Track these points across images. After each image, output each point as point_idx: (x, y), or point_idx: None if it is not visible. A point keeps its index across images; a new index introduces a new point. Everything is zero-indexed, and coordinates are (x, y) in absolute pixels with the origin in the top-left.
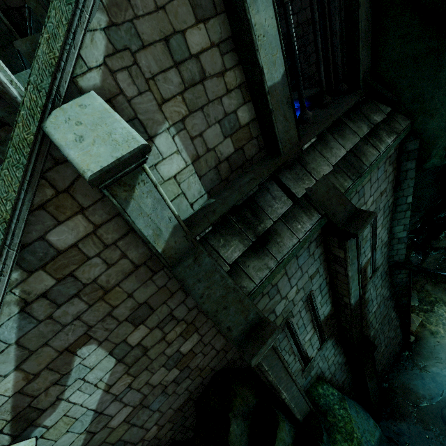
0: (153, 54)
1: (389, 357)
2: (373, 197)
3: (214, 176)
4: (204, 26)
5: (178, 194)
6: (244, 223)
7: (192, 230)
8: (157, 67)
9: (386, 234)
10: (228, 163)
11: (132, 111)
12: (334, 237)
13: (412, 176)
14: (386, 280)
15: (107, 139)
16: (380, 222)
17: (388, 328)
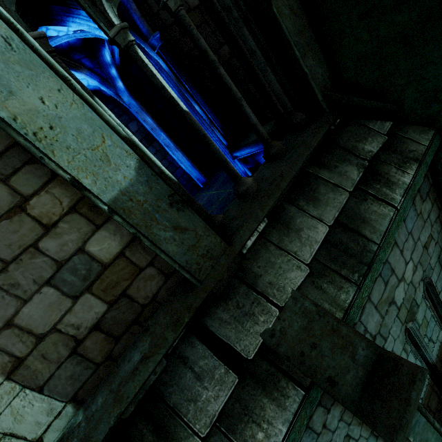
0: None
1: None
2: (412, 261)
3: (75, 368)
4: None
5: None
6: None
7: None
8: None
9: None
10: (101, 332)
11: None
12: None
13: None
14: None
15: None
16: (440, 283)
17: None
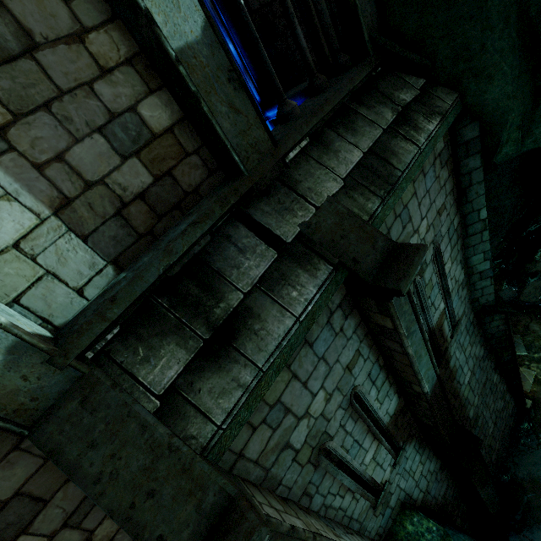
0: None
1: (503, 437)
2: (426, 220)
3: (119, 231)
4: None
5: (38, 277)
6: (187, 307)
7: (65, 344)
8: None
9: (460, 270)
10: (145, 203)
11: None
12: (368, 298)
13: (479, 179)
14: (475, 333)
15: None
16: (447, 255)
17: (493, 398)
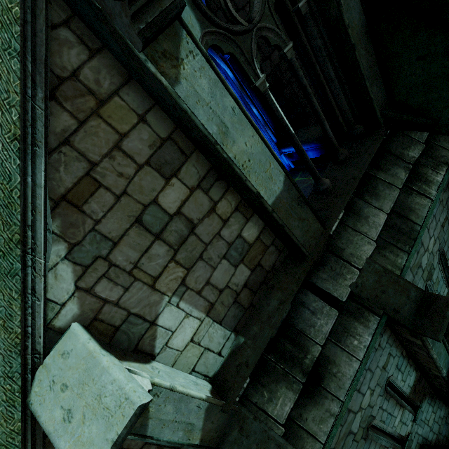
0: (128, 243)
1: None
2: (433, 237)
3: (235, 311)
4: (177, 179)
5: (201, 353)
6: (286, 360)
7: (228, 398)
8: (137, 253)
9: None
10: (247, 288)
11: (123, 311)
12: (402, 327)
13: None
14: None
15: (98, 408)
16: (448, 252)
17: None
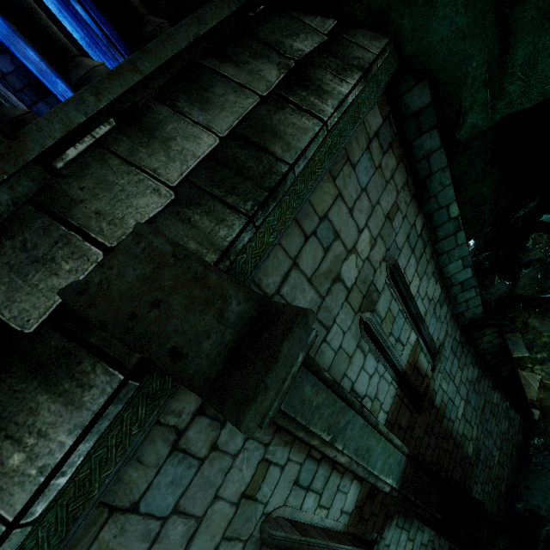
0: None
1: (512, 460)
2: (368, 231)
3: None
4: None
5: None
6: None
7: None
8: None
9: (434, 284)
10: None
11: None
12: None
13: (442, 164)
14: (465, 353)
15: None
16: (411, 271)
17: (495, 421)
